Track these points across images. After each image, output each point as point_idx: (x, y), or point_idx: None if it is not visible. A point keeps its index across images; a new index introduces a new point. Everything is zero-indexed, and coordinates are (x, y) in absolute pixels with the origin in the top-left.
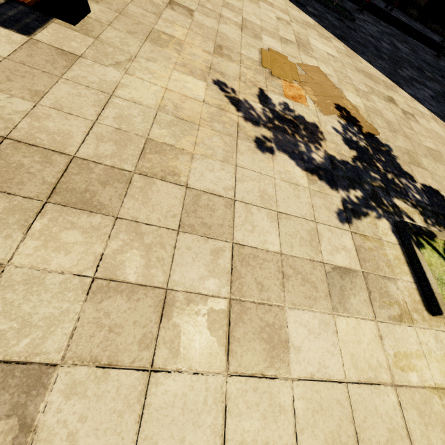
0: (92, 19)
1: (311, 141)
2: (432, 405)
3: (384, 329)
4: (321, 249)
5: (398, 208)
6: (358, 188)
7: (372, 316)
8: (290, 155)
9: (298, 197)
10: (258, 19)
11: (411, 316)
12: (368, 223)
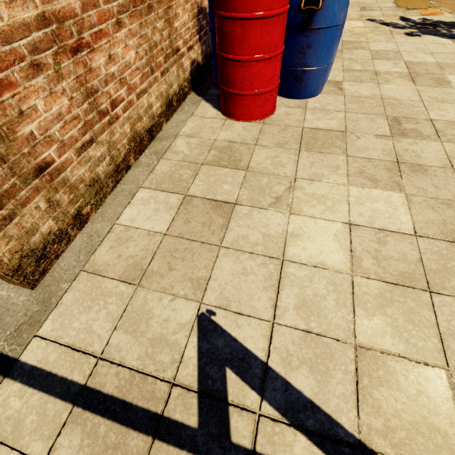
0: None
1: (451, 28)
2: None
3: None
4: None
5: None
6: None
7: None
8: (434, 35)
9: (445, 47)
10: None
11: None
12: None
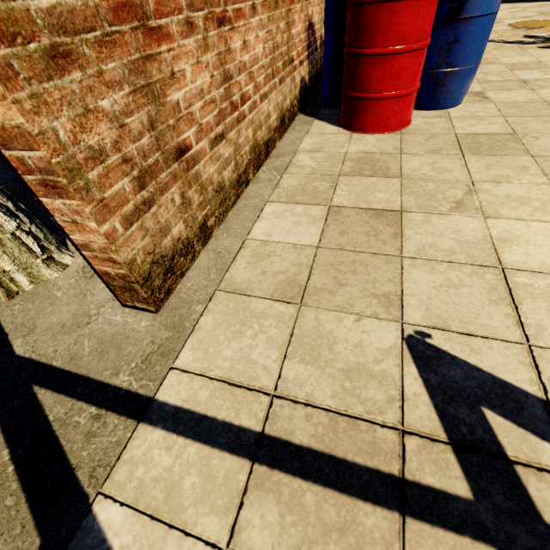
0: None
1: None
2: None
3: None
4: None
5: None
6: None
7: None
8: None
9: None
10: None
11: None
12: None
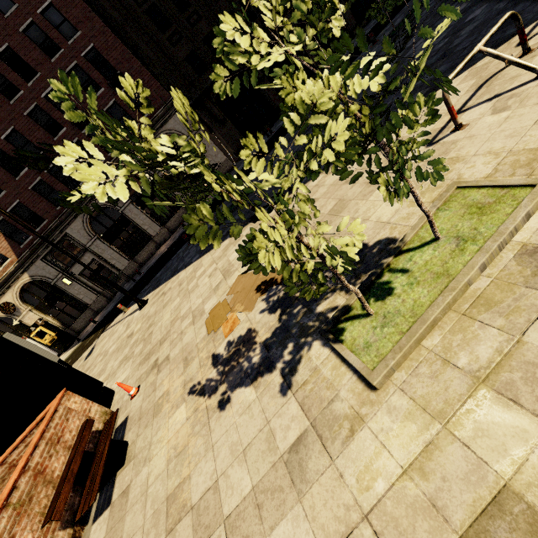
0: (130, 446)
1: (249, 350)
2: (406, 498)
3: (341, 463)
4: (277, 444)
5: (322, 314)
6: (288, 342)
7: (329, 461)
8: (240, 385)
9: (253, 416)
10: (200, 298)
11: (360, 415)
12: (304, 365)
